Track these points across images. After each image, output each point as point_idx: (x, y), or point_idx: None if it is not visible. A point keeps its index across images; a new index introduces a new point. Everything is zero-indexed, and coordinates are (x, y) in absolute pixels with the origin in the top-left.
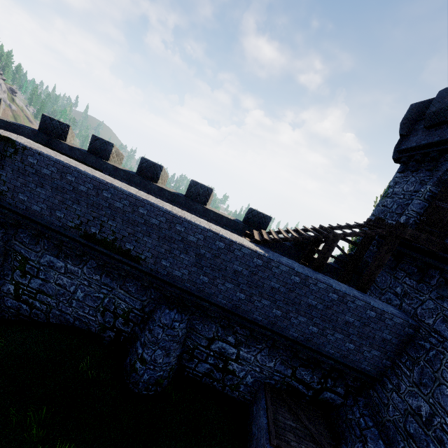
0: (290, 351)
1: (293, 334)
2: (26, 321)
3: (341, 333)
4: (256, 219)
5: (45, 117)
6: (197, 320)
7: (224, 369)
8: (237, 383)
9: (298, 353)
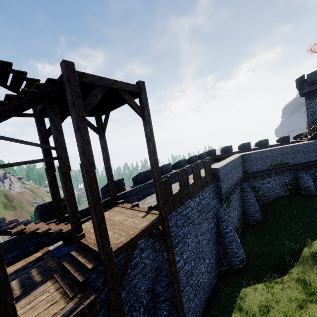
0: None
1: None
2: (264, 205)
3: None
4: (285, 139)
5: (210, 151)
6: (307, 171)
7: None
8: None
9: None
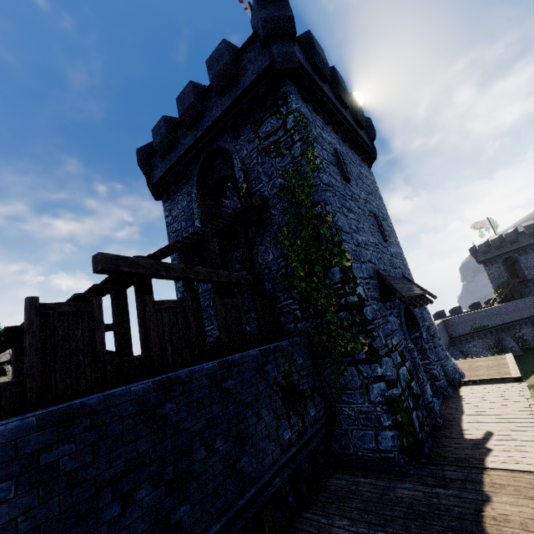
0: (529, 323)
1: (526, 316)
2: None
3: (532, 308)
4: (477, 304)
5: None
6: (507, 333)
7: (524, 340)
8: (529, 342)
9: (531, 321)
